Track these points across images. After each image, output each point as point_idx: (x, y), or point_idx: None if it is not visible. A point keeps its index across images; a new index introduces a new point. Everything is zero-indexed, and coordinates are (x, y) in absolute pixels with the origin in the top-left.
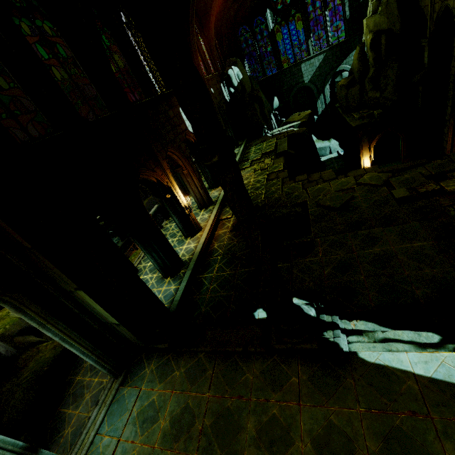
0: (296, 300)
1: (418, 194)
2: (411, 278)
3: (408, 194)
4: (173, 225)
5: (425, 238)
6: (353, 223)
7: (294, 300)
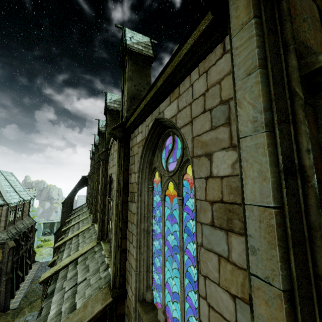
0: None
1: None
2: None
3: None
4: None
5: None
6: None
7: None
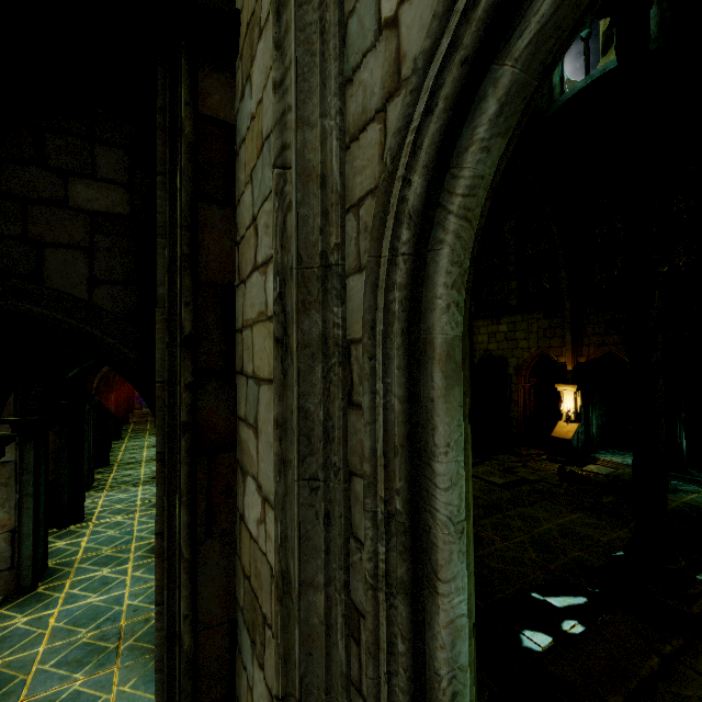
0: (552, 599)
1: (510, 482)
2: (615, 542)
3: (506, 480)
4: (86, 539)
5: (571, 511)
6: (488, 506)
7: (550, 600)
